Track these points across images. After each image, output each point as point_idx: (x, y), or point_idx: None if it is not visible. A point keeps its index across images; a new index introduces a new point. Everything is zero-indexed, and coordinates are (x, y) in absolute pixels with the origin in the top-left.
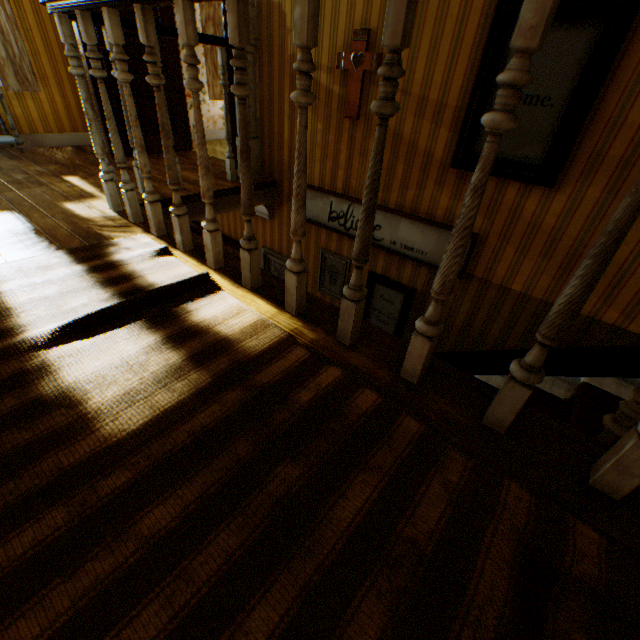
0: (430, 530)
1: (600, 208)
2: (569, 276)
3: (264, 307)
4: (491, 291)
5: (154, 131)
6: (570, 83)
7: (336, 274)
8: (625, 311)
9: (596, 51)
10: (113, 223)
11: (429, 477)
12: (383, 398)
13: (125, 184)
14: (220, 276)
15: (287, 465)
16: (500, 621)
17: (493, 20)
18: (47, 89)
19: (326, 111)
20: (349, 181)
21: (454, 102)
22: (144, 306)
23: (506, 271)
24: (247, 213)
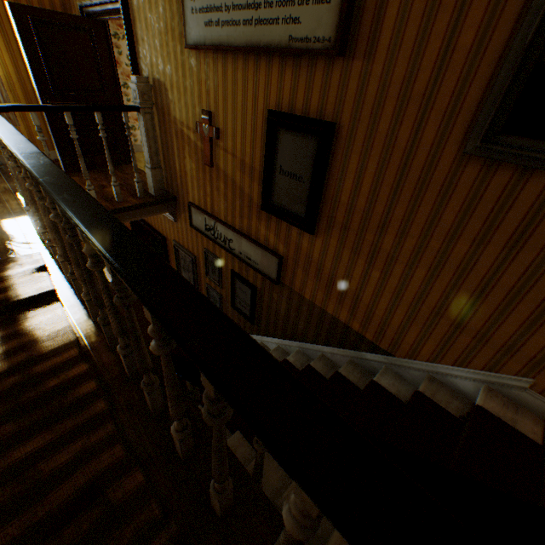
0: (55, 466)
1: (338, 252)
2: (331, 294)
3: (80, 315)
4: (295, 296)
5: (100, 153)
6: (310, 170)
7: (215, 267)
8: (362, 324)
9: (317, 154)
10: (28, 240)
11: (81, 438)
12: (99, 387)
13: (33, 217)
14: (70, 289)
15: (10, 424)
16: (48, 513)
17: (267, 123)
18: (26, 123)
19: (196, 157)
20: (214, 206)
21: (258, 167)
22: (2, 313)
23: (300, 284)
24: (66, 260)
